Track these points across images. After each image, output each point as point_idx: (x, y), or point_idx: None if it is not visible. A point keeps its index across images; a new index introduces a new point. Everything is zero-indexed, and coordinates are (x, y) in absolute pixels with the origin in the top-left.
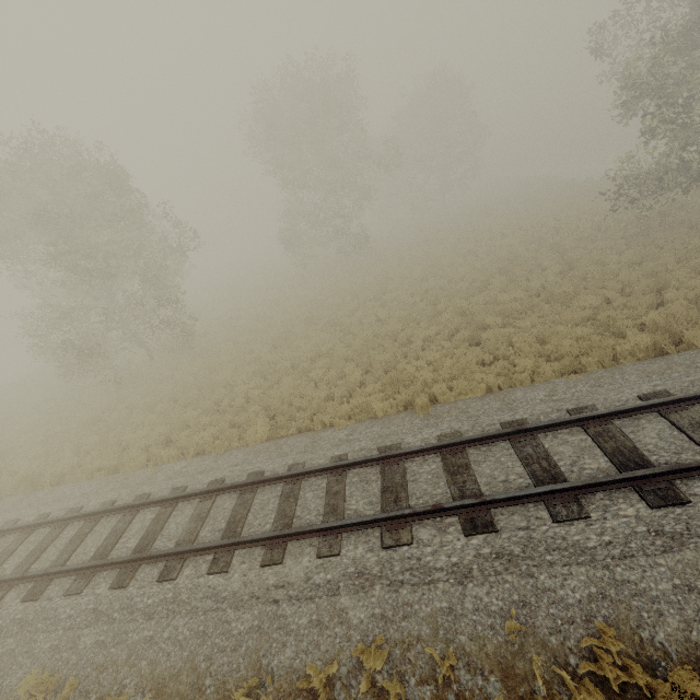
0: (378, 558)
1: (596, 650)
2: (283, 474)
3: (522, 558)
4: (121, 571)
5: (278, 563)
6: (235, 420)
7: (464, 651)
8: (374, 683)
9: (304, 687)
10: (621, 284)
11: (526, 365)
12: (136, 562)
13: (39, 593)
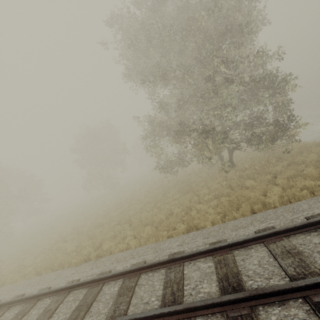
0: None
1: None
2: None
3: None
4: None
5: None
6: None
7: None
8: None
9: None
10: (120, 219)
11: (31, 270)
12: None
13: None
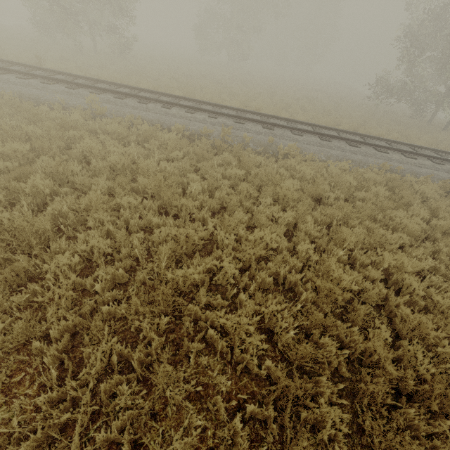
0: (231, 123)
1: (290, 148)
2: (195, 99)
3: (278, 136)
4: (118, 95)
5: (192, 113)
6: (162, 87)
7: (254, 142)
8: (223, 140)
9: (202, 131)
10: (352, 119)
11: (302, 120)
12: (125, 95)
13: (75, 88)
